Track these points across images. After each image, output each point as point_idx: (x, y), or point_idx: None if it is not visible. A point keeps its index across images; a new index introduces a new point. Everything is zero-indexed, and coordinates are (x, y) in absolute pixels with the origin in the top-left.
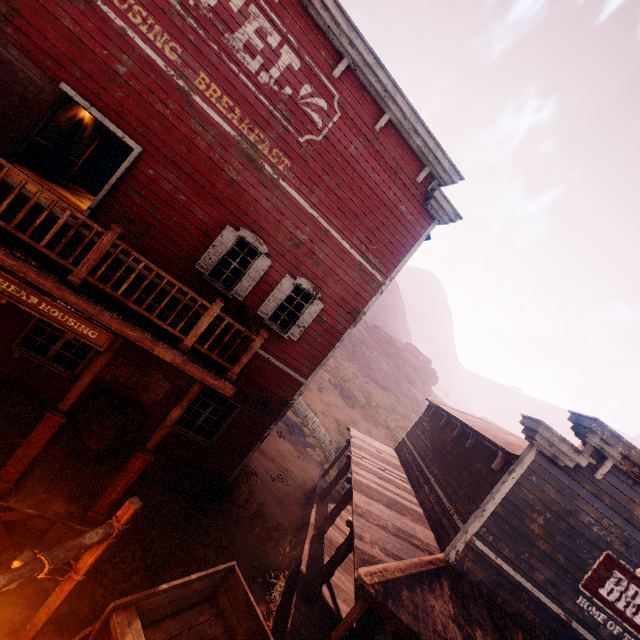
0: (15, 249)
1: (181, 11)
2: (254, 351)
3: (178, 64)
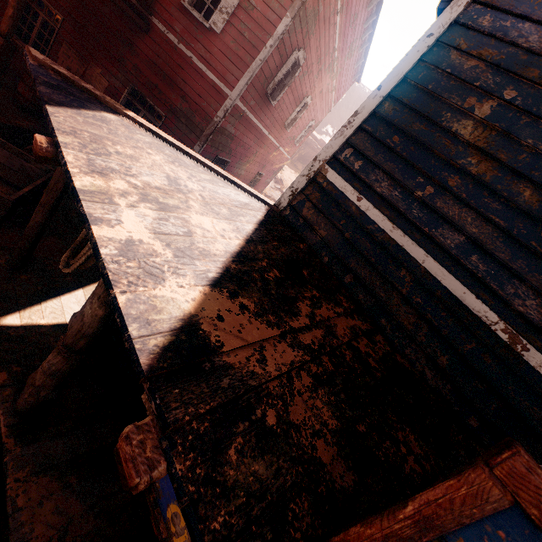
0: None
1: None
2: None
3: None
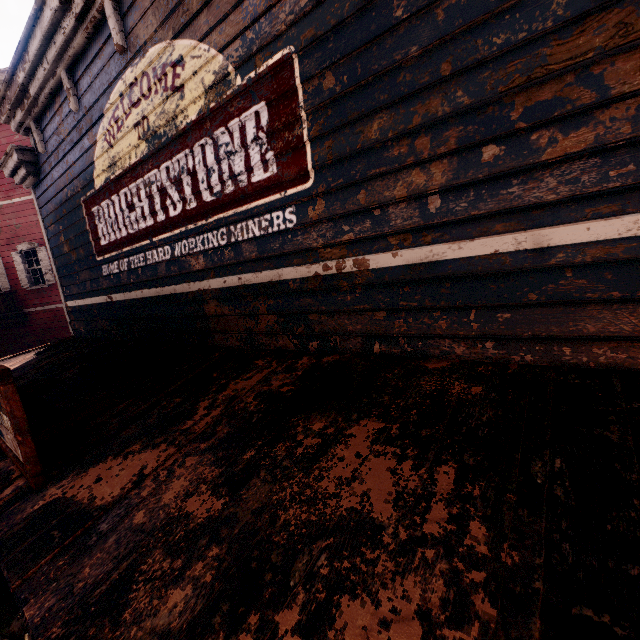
0: None
1: None
2: None
3: None
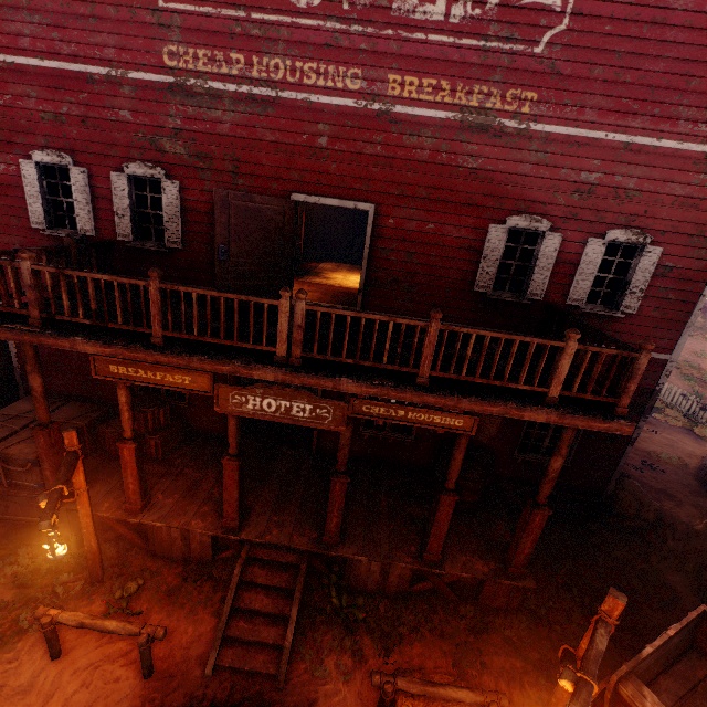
0: (369, 377)
1: (341, 27)
2: (641, 372)
3: (364, 89)
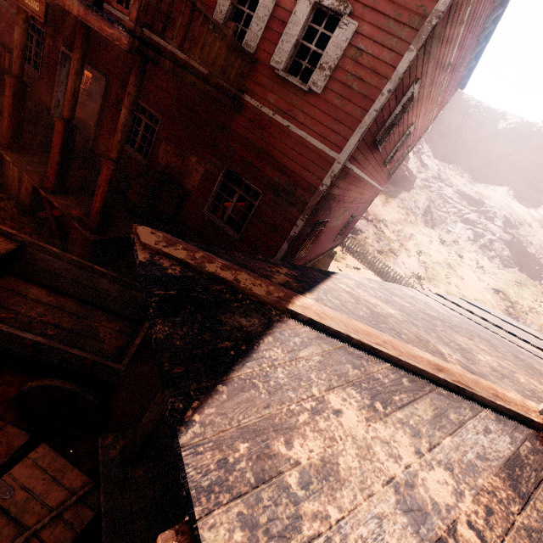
0: None
1: None
2: None
3: None
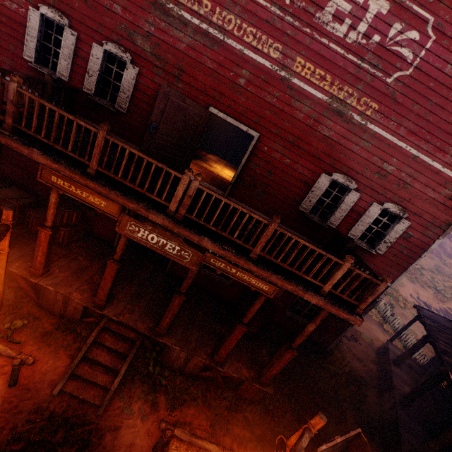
0: (222, 242)
1: (280, 14)
2: (378, 293)
3: (279, 59)
